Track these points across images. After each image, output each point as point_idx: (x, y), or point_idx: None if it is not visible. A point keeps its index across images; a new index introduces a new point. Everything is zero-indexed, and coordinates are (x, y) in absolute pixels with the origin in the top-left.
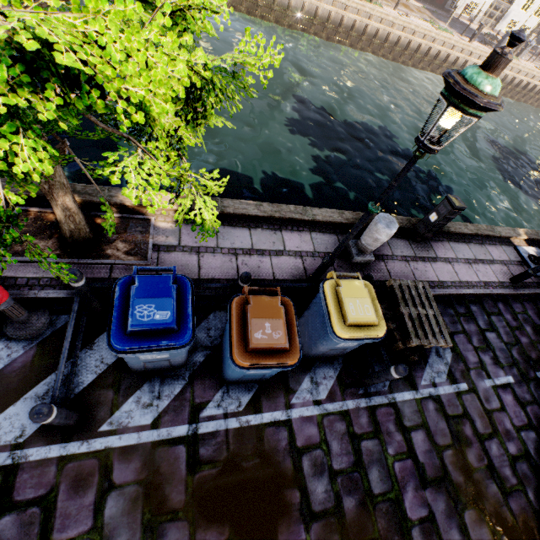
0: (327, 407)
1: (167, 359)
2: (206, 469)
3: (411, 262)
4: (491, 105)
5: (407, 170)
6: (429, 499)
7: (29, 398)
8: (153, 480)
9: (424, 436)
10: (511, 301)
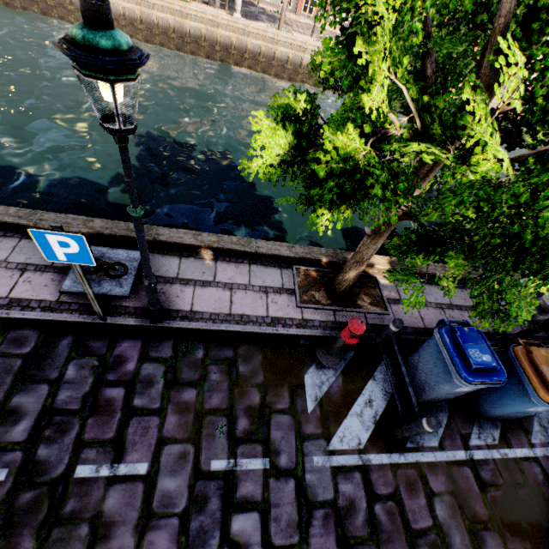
0: None
1: (459, 393)
2: (491, 490)
3: None
4: None
5: None
6: None
7: (352, 415)
8: (458, 493)
9: None
10: None
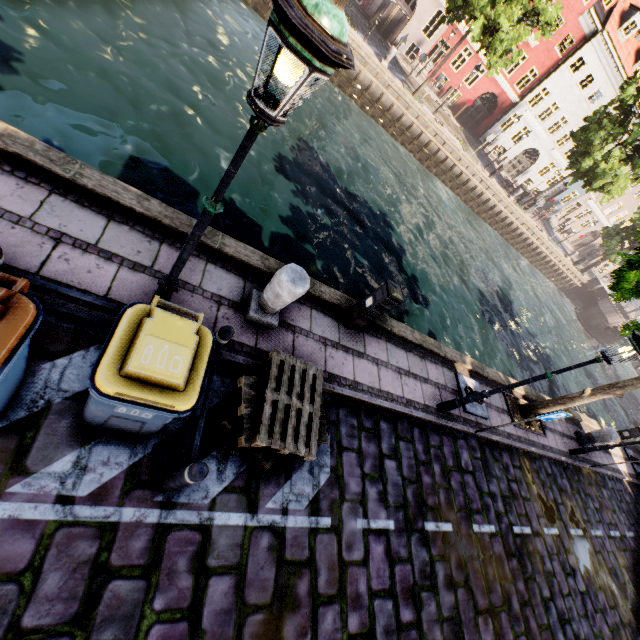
0: (81, 511)
1: None
2: None
3: (329, 348)
4: (314, 37)
5: (243, 148)
6: None
7: None
8: None
9: (231, 586)
10: (430, 431)
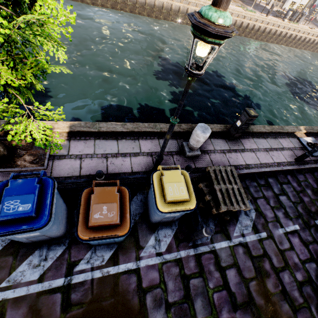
0: (166, 257)
1: (42, 235)
2: (75, 309)
3: (227, 153)
4: (222, 33)
5: (186, 92)
6: None
7: None
8: None
9: (235, 272)
10: (296, 174)
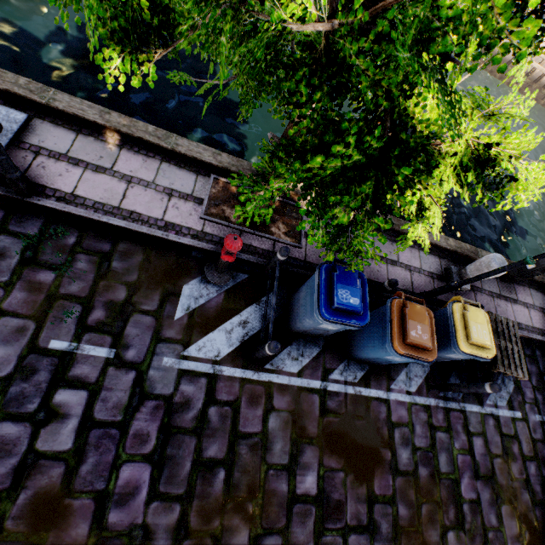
0: (415, 398)
1: (328, 331)
2: (331, 416)
3: (495, 299)
4: None
5: None
6: (478, 488)
7: (221, 330)
8: (298, 413)
9: (482, 443)
10: None
